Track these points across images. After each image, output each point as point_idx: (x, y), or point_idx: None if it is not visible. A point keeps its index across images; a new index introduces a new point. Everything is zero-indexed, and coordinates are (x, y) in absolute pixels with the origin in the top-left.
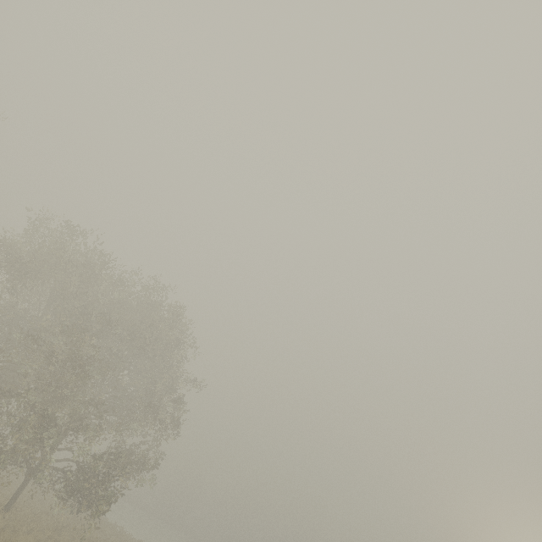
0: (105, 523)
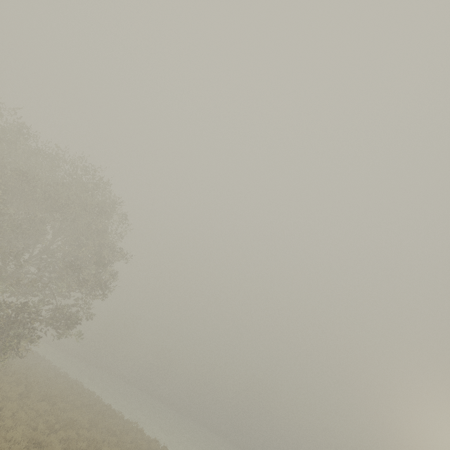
0: (63, 377)
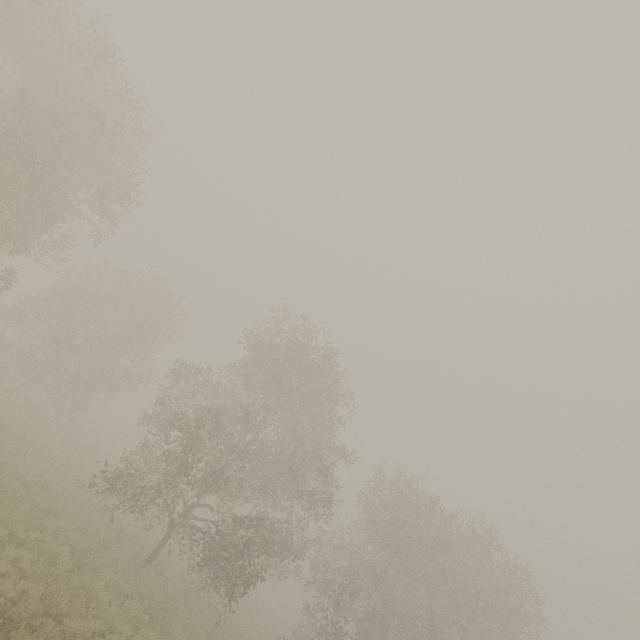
0: None
